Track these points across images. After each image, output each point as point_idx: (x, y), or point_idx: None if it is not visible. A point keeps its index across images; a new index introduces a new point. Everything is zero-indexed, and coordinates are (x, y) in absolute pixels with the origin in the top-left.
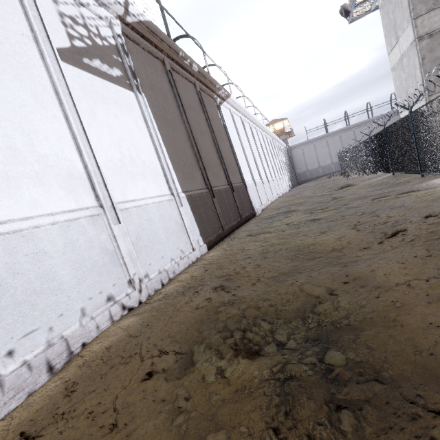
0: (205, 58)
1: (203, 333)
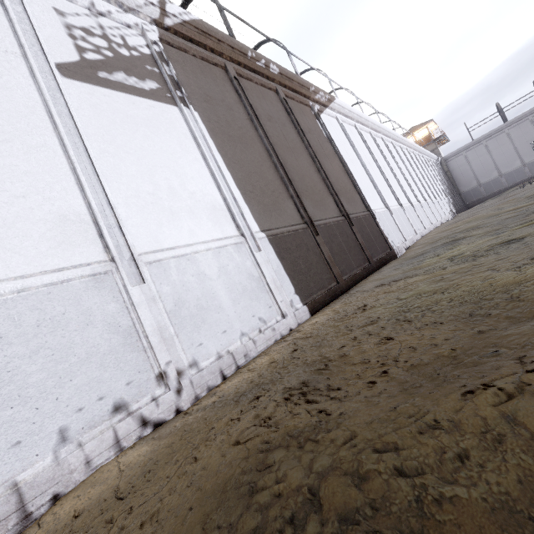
0: (290, 58)
1: None
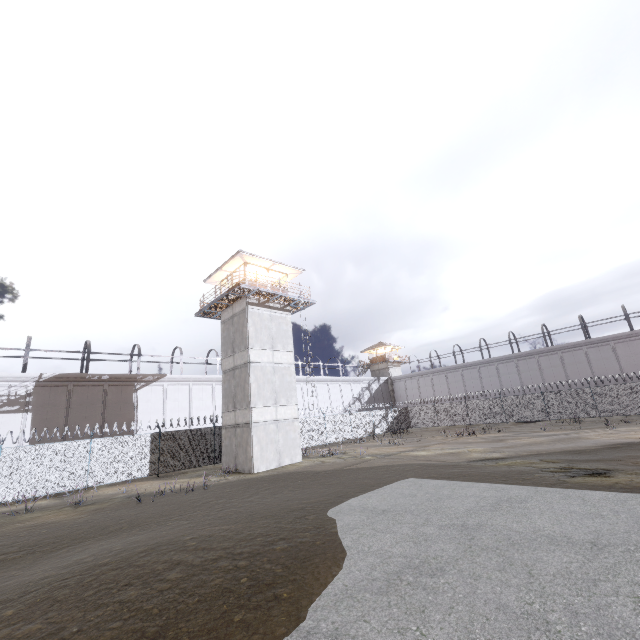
0: (139, 359)
1: None
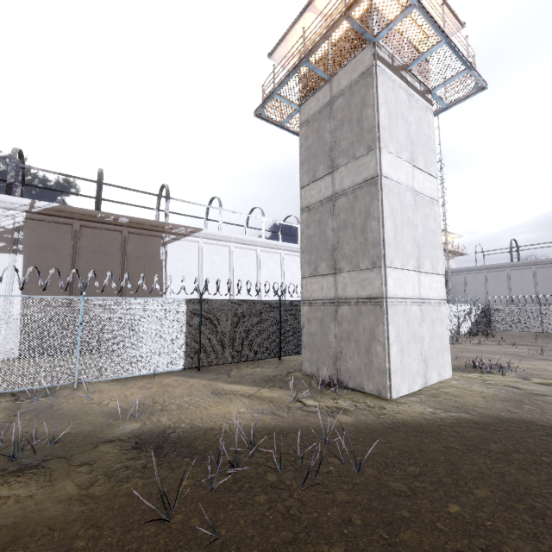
0: (167, 203)
1: None
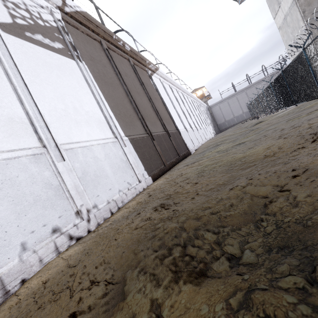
0: (135, 43)
1: (138, 254)
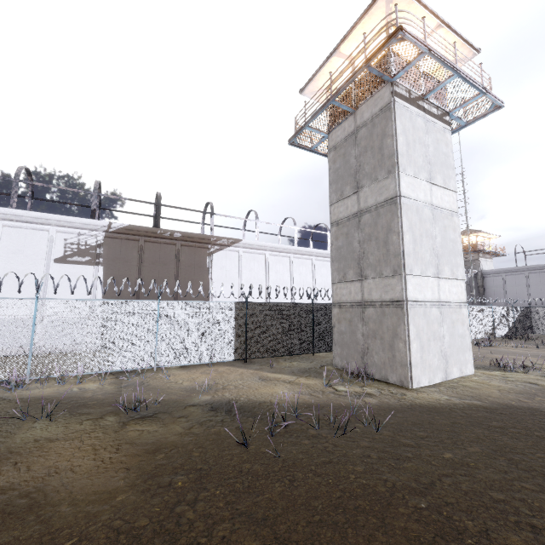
0: (212, 219)
1: None
